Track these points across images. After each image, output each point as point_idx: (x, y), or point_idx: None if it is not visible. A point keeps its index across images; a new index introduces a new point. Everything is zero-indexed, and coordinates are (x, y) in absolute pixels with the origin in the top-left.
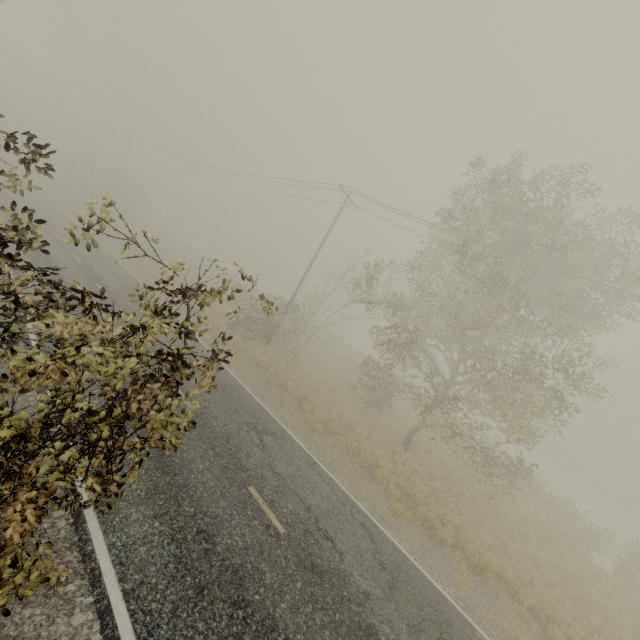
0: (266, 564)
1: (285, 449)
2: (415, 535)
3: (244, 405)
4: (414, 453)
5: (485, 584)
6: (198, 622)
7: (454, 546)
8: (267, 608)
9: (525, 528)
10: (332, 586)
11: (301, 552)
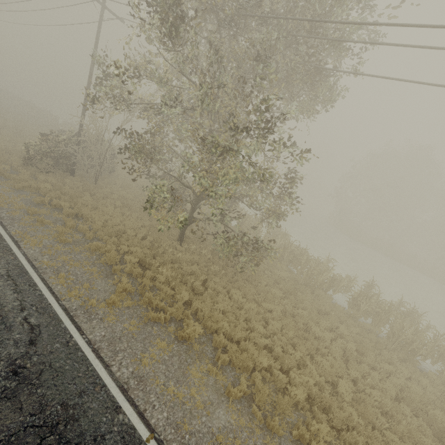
0: None
1: None
2: (125, 320)
3: None
4: (185, 245)
5: (188, 351)
6: None
7: (175, 321)
8: None
9: (271, 289)
10: None
11: None
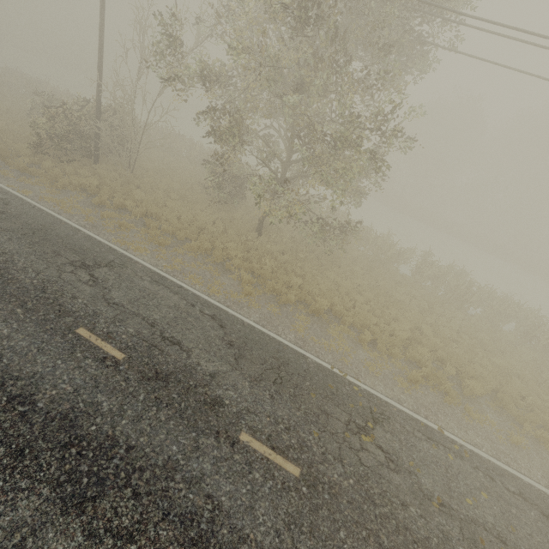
0: (103, 395)
1: (124, 275)
2: (265, 305)
3: (66, 243)
4: (267, 236)
5: (320, 320)
6: (20, 482)
7: (298, 301)
8: (105, 432)
9: (354, 267)
10: (178, 383)
11: (144, 367)
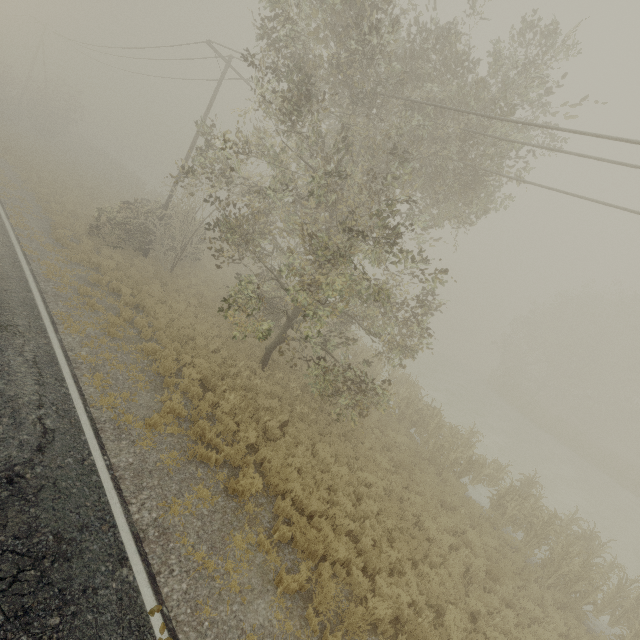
0: None
1: (4, 342)
2: (163, 451)
3: None
4: (268, 371)
5: (237, 510)
6: None
7: (229, 466)
8: None
9: (376, 454)
10: None
11: None
